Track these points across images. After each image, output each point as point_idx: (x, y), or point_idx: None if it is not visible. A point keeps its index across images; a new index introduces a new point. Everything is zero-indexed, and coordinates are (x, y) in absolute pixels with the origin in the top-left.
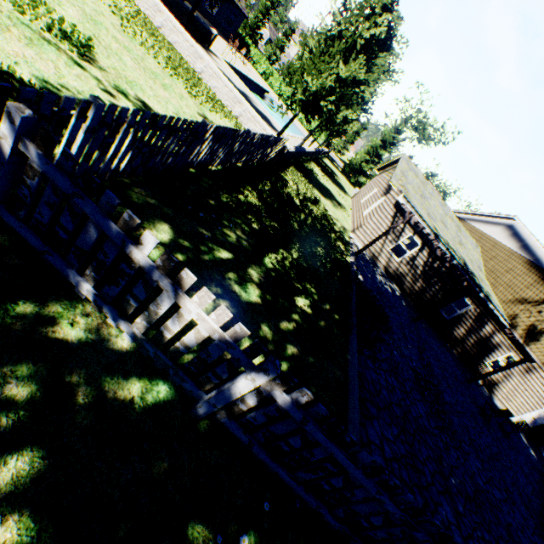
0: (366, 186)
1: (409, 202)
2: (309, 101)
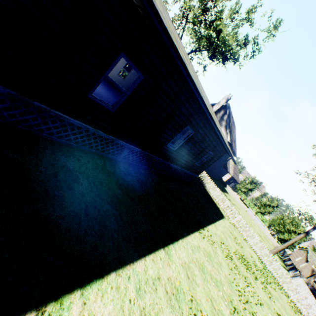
0: (294, 252)
1: (315, 268)
2: (285, 238)
